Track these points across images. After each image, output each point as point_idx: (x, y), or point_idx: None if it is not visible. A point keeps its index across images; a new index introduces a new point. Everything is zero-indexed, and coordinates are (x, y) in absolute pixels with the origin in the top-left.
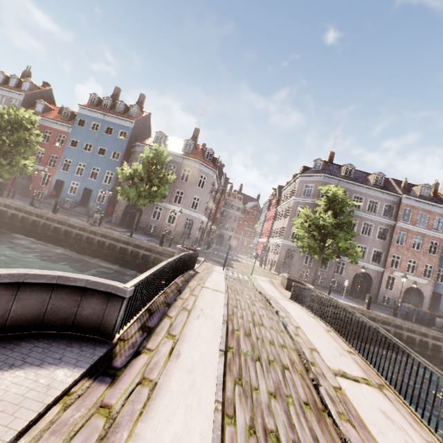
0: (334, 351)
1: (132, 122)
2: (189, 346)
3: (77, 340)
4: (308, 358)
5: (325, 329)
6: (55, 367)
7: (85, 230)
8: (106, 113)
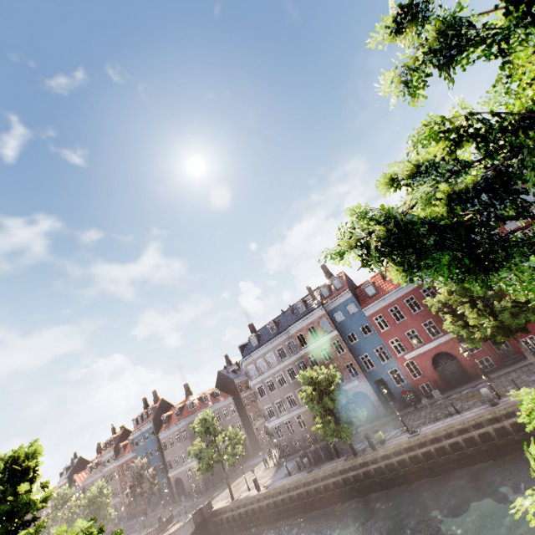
0: None
1: (151, 421)
2: None
3: None
4: None
5: None
6: None
7: None
8: (140, 427)
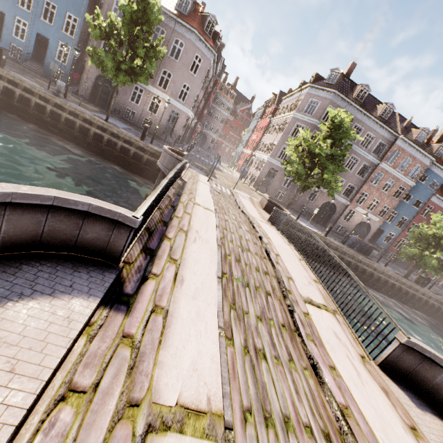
0: (305, 280)
1: None
2: (190, 272)
3: (83, 264)
4: (286, 286)
5: (298, 257)
6: (68, 297)
7: (47, 101)
8: None
